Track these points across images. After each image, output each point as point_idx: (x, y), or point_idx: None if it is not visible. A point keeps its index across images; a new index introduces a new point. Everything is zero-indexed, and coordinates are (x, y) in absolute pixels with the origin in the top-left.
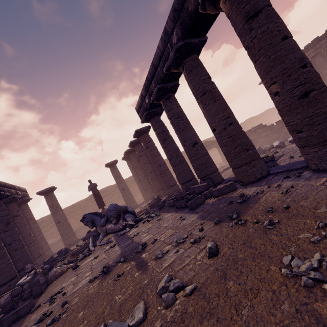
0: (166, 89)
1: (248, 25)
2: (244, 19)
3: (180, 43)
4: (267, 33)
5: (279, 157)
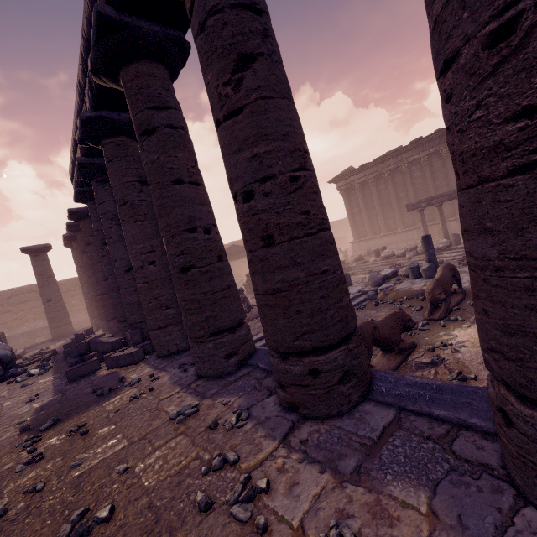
0: (99, 167)
1: (142, 141)
2: (137, 130)
3: (89, 112)
4: (157, 167)
5: None
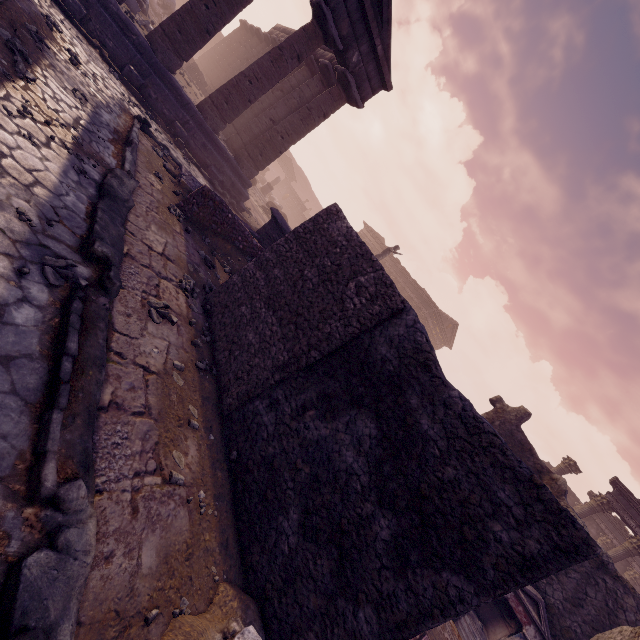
0: None
1: None
2: None
3: None
4: None
5: None
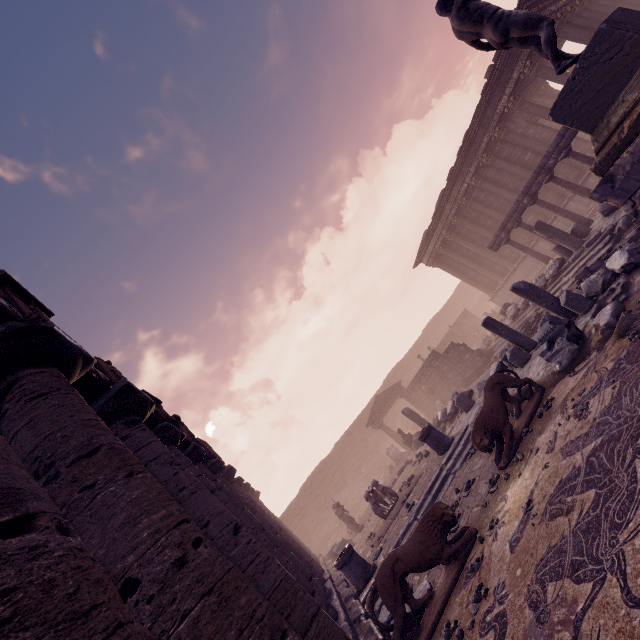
0: None
1: None
2: None
3: None
4: None
5: (413, 487)
